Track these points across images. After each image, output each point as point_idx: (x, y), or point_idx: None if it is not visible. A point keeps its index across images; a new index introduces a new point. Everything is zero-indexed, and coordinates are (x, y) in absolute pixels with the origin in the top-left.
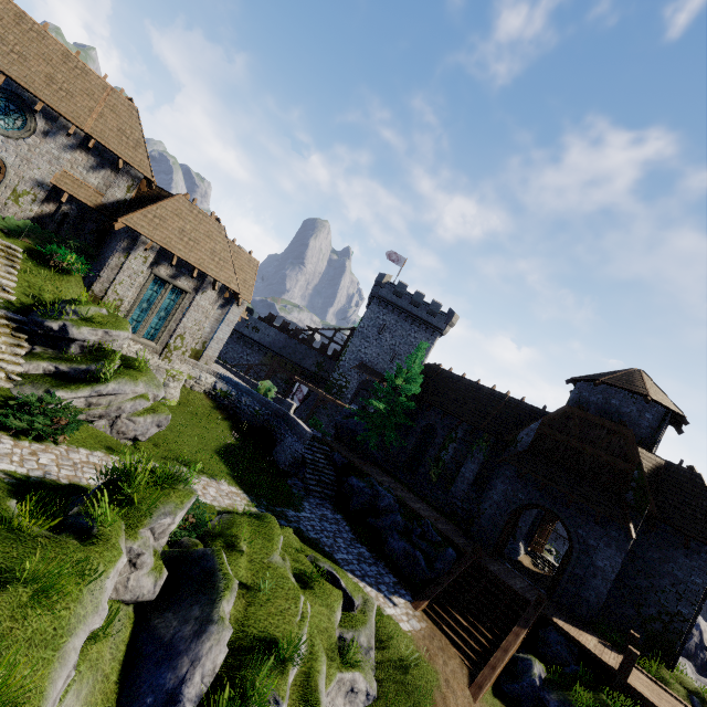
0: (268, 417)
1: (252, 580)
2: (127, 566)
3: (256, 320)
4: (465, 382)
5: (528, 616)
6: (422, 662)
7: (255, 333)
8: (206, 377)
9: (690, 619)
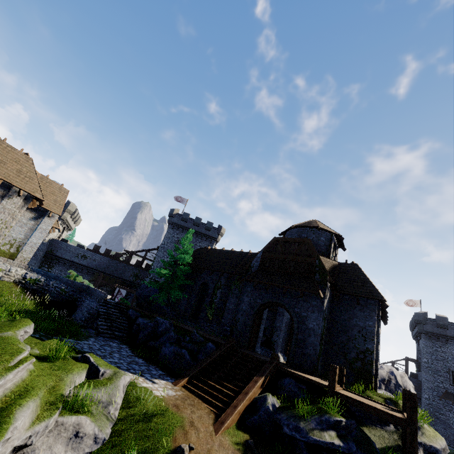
0: (73, 292)
1: None
2: None
3: (84, 251)
4: (224, 252)
5: (265, 369)
6: (169, 413)
7: (84, 259)
8: (16, 269)
9: (374, 350)
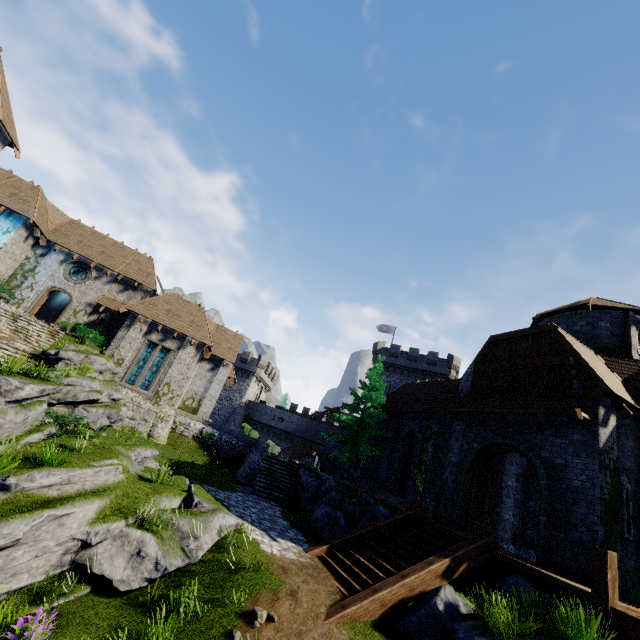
0: (243, 447)
1: (79, 448)
2: None
3: (281, 411)
4: (436, 384)
5: (457, 548)
6: (267, 572)
7: (281, 422)
8: (195, 424)
9: None
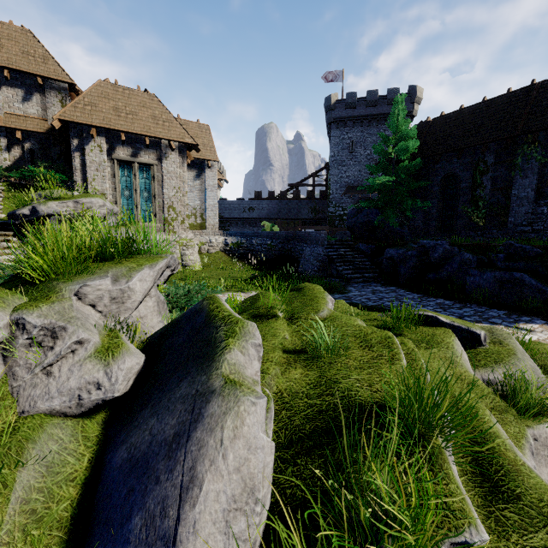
0: (281, 244)
1: (302, 340)
2: (40, 354)
3: (248, 202)
4: (468, 111)
5: None
6: None
7: (252, 212)
8: (215, 239)
9: None
